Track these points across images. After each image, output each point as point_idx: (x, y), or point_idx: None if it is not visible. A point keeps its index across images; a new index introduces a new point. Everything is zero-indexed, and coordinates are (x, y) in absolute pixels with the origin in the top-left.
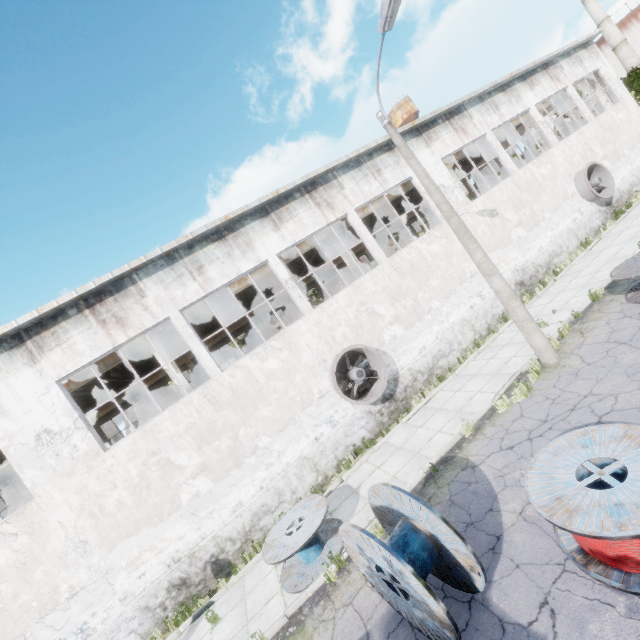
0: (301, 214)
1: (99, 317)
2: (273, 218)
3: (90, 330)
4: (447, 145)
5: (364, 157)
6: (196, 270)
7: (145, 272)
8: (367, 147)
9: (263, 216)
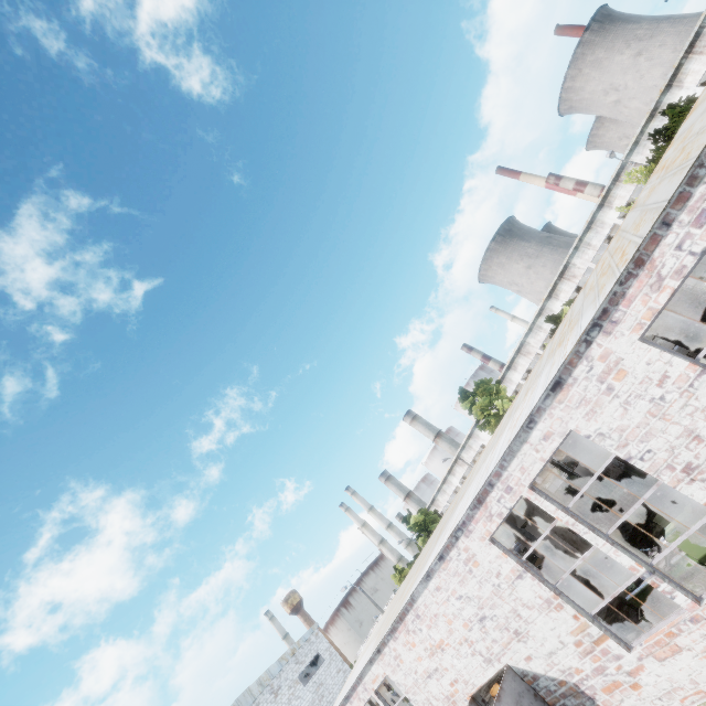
0: (618, 193)
1: (566, 279)
2: (606, 205)
3: (566, 284)
4: (697, 72)
5: (638, 137)
6: (587, 246)
7: (570, 258)
8: (636, 135)
9: (601, 208)
